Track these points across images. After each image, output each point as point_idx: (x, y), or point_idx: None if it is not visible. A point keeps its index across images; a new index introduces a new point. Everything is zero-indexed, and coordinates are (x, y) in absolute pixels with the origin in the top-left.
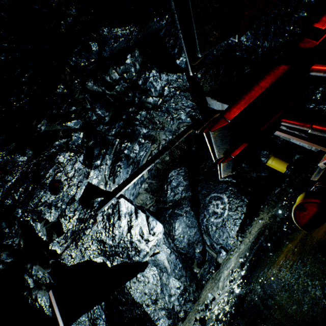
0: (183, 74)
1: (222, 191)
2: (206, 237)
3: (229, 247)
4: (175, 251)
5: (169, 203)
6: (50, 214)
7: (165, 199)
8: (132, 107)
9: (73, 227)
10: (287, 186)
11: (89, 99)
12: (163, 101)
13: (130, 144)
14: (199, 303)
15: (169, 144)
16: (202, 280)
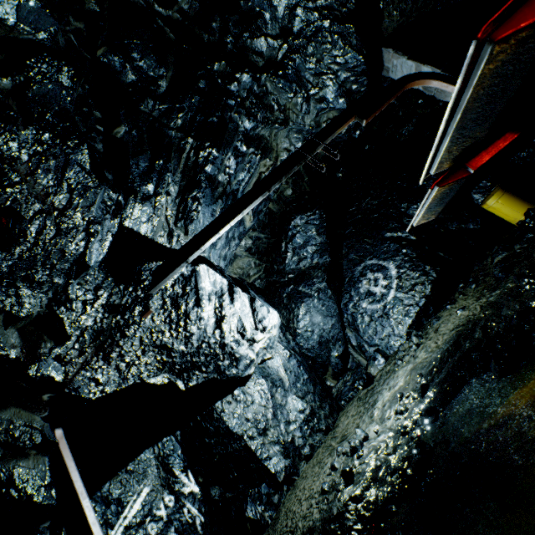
0: None
1: (387, 256)
2: (350, 332)
3: (392, 352)
4: (297, 354)
5: (290, 275)
6: (18, 299)
7: (282, 268)
8: (220, 61)
9: (96, 324)
10: (528, 249)
11: None
12: (291, 50)
13: (216, 152)
14: (336, 436)
15: (302, 150)
16: (340, 399)
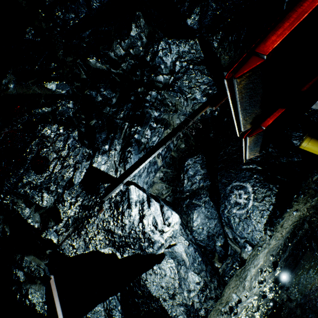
0: (196, 42)
1: (245, 180)
2: (227, 229)
3: (256, 242)
4: (193, 243)
5: (186, 193)
6: (42, 198)
7: (181, 189)
8: (141, 87)
9: (75, 215)
10: None
11: (83, 66)
12: (175, 79)
13: (140, 128)
14: (222, 302)
15: (182, 124)
16: (224, 276)
